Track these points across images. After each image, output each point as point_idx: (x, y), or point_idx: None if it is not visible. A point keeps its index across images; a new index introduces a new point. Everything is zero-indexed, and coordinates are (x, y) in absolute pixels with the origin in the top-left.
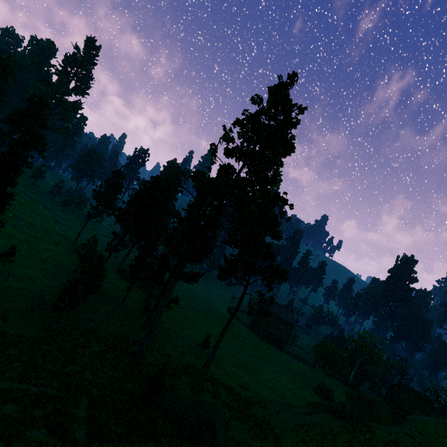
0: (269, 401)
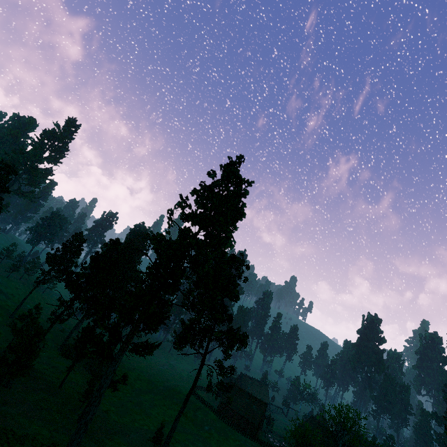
0: None
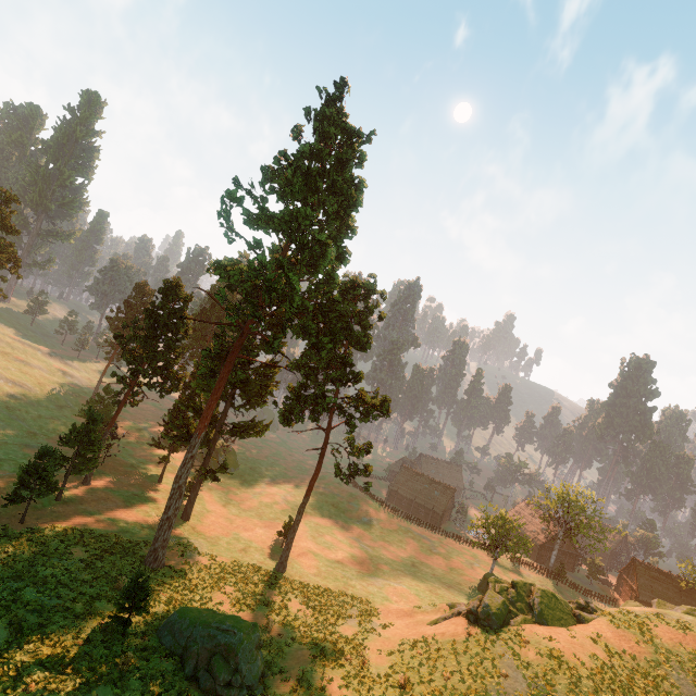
0: (380, 610)
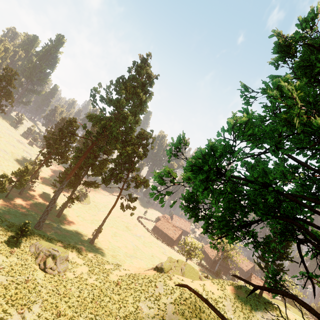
0: (126, 265)
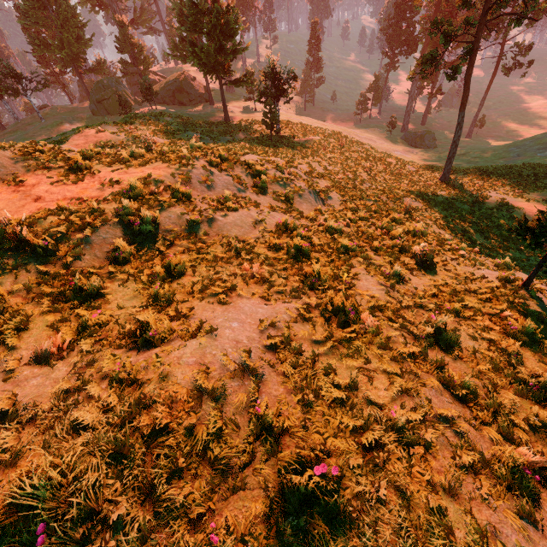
0: None
